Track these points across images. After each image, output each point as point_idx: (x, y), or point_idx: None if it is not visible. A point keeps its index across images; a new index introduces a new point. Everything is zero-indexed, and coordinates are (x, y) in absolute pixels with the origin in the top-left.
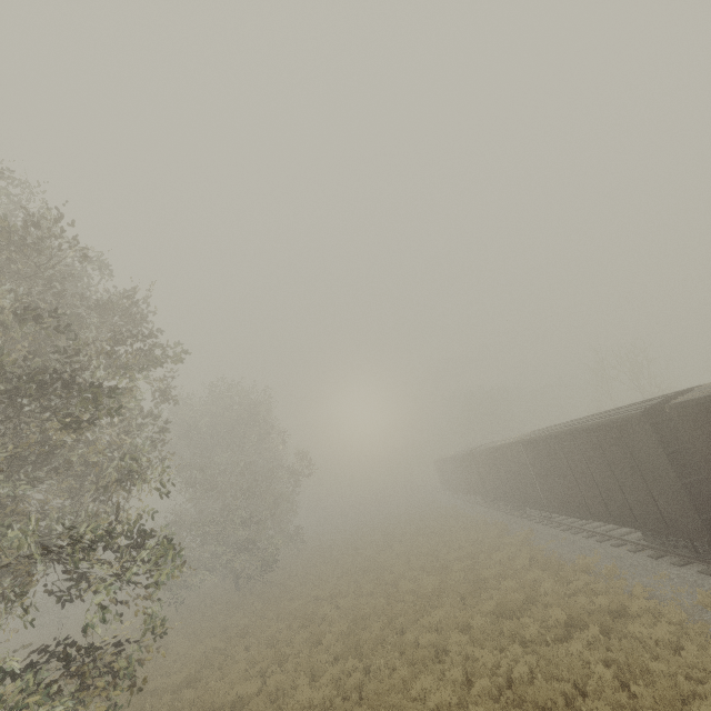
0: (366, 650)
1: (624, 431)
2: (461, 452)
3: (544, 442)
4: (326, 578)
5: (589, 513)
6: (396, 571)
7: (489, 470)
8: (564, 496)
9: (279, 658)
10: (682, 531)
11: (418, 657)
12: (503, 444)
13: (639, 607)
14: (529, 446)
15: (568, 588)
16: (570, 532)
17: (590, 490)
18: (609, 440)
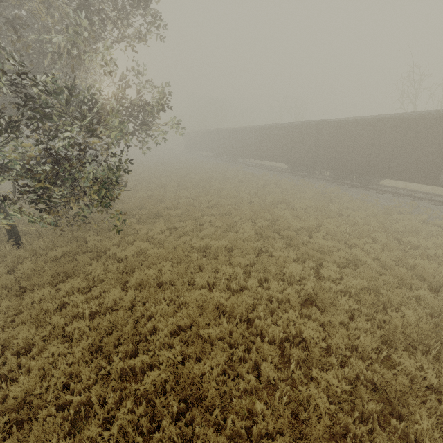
0: (190, 189)
1: (306, 129)
2: (210, 129)
3: (268, 129)
4: (139, 173)
5: (273, 159)
6: (182, 173)
7: (227, 140)
8: (265, 153)
9: (149, 189)
10: (304, 164)
11: (217, 188)
12: (244, 128)
13: (284, 182)
14: (258, 130)
15: (260, 180)
16: (258, 168)
17: (278, 151)
18: (298, 132)
